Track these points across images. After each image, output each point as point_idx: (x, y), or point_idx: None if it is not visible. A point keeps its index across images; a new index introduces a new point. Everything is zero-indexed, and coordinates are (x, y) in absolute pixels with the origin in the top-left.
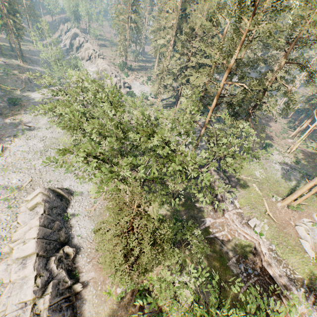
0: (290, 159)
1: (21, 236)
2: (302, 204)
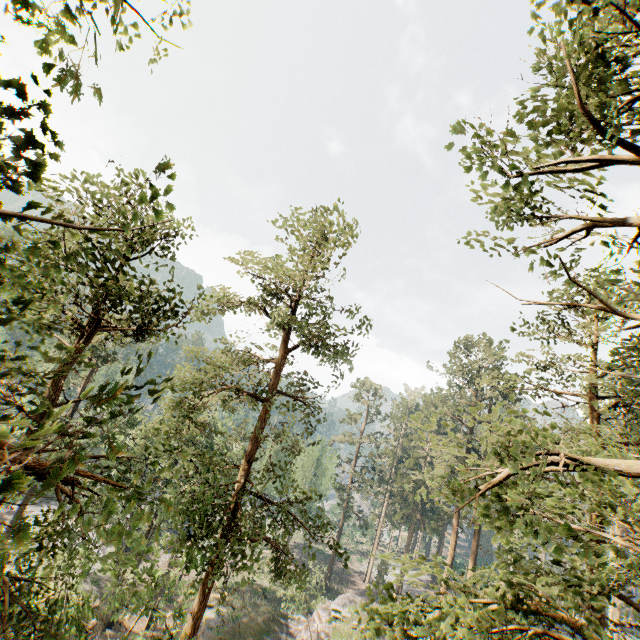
0: None
1: None
2: None
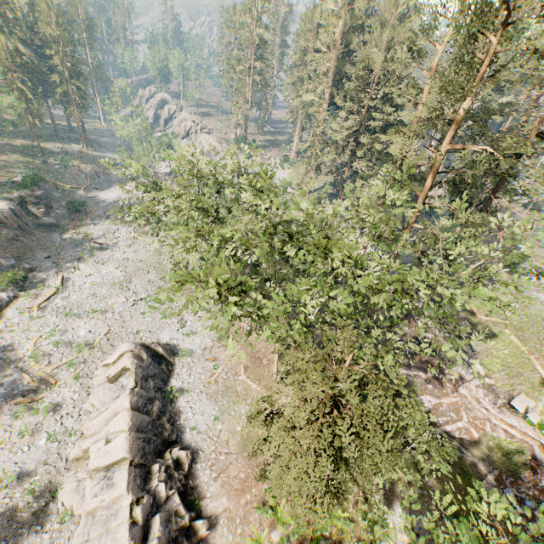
0: None
1: (99, 428)
2: None
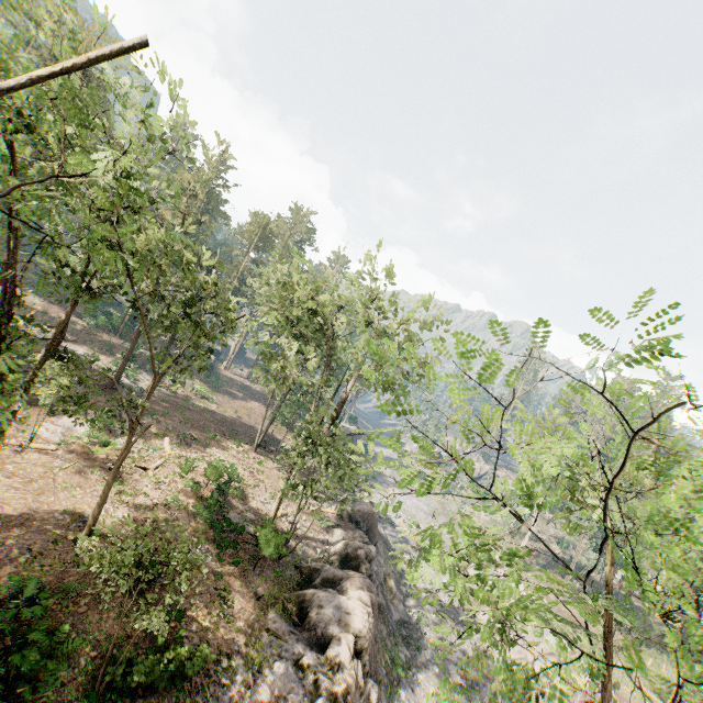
0: None
1: None
2: None
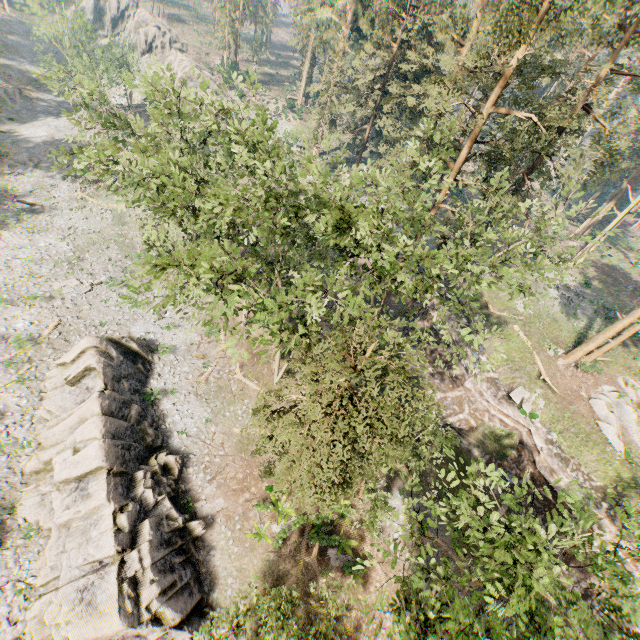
0: (573, 279)
1: (62, 437)
2: (599, 360)
